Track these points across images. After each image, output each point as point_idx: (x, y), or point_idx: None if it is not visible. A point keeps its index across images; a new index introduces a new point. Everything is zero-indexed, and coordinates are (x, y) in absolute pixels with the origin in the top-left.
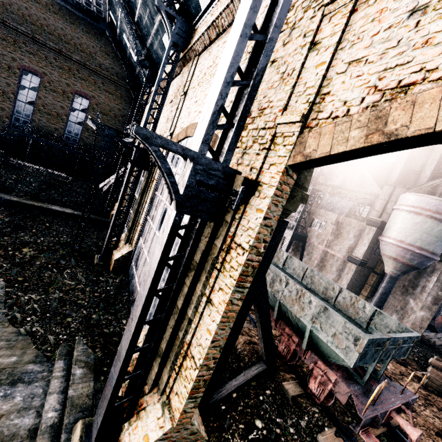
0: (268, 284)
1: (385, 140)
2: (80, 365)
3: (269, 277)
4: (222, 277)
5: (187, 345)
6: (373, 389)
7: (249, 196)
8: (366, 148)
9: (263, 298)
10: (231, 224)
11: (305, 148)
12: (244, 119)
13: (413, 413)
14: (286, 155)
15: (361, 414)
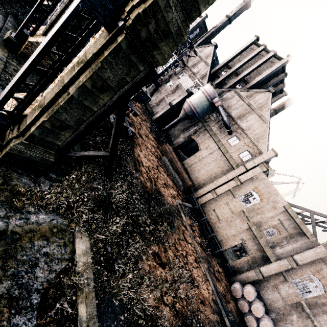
0: None
1: None
2: (11, 23)
3: None
4: None
5: None
6: None
7: None
8: None
9: None
10: None
11: None
12: None
13: (143, 140)
14: None
15: None
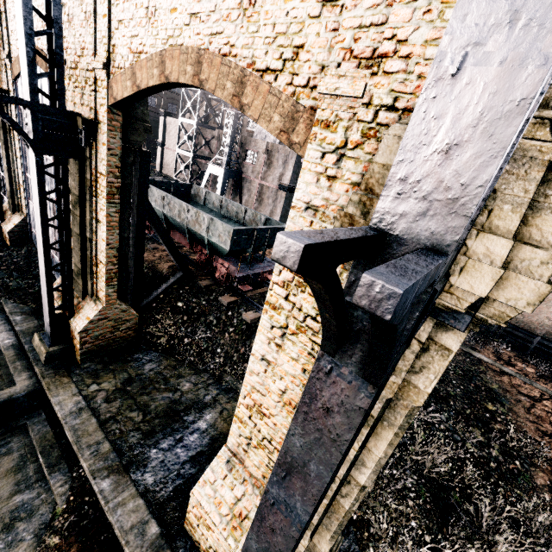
0: (177, 216)
1: (138, 90)
2: (17, 315)
3: (176, 210)
4: (99, 201)
5: (95, 257)
6: (255, 266)
7: (95, 133)
8: (135, 94)
9: (155, 219)
10: (91, 159)
11: (113, 92)
12: (61, 66)
13: None
14: (106, 98)
15: (237, 275)
